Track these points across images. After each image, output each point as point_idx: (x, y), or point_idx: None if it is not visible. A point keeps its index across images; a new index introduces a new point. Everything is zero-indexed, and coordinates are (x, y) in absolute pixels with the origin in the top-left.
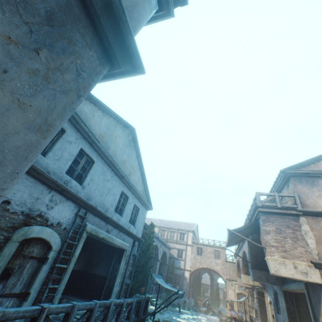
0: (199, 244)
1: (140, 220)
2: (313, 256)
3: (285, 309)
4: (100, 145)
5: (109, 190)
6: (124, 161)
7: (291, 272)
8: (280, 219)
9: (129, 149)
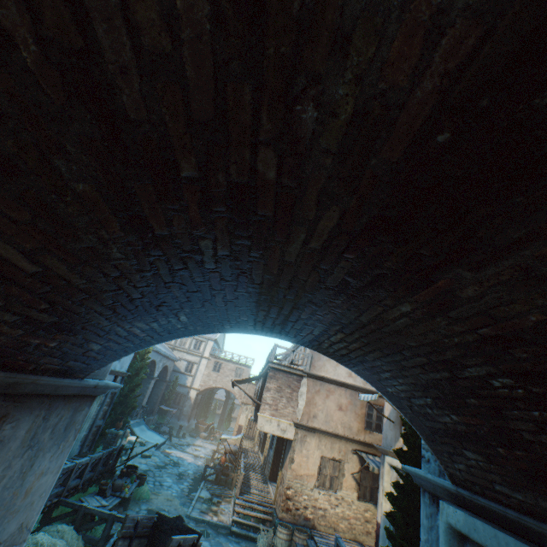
0: (219, 358)
1: None
2: (297, 416)
3: (274, 448)
4: None
5: None
6: None
7: (273, 429)
8: (286, 377)
9: None
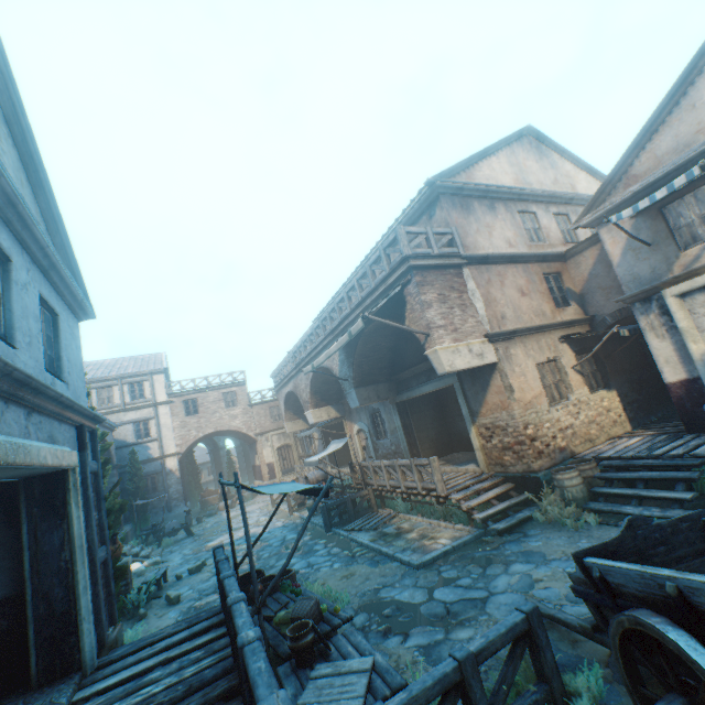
0: (188, 394)
1: (71, 358)
2: (485, 328)
3: (400, 427)
4: None
5: None
6: None
7: (467, 360)
8: (442, 277)
9: None
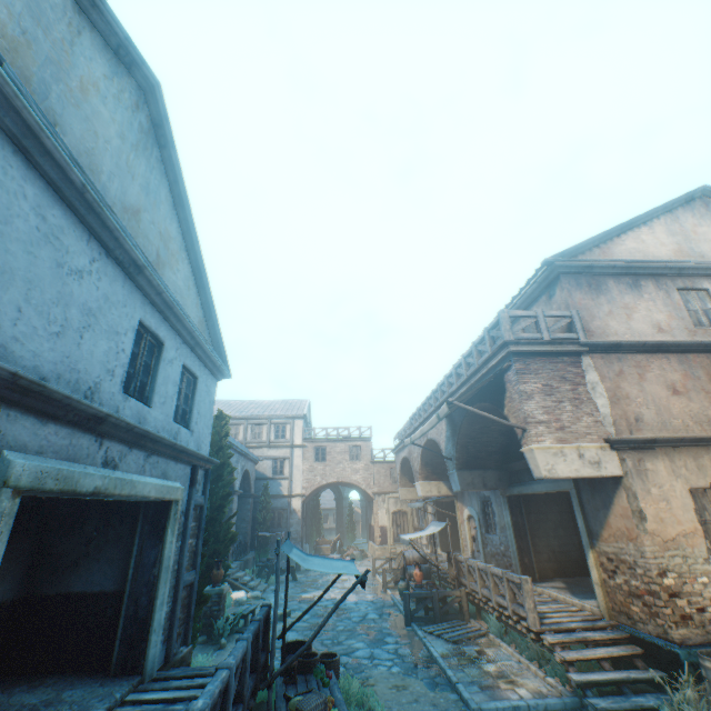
0: (319, 441)
1: (202, 410)
2: (607, 430)
3: (509, 525)
4: (6, 75)
5: (92, 314)
6: (133, 208)
7: (574, 467)
8: (550, 365)
9: (146, 167)
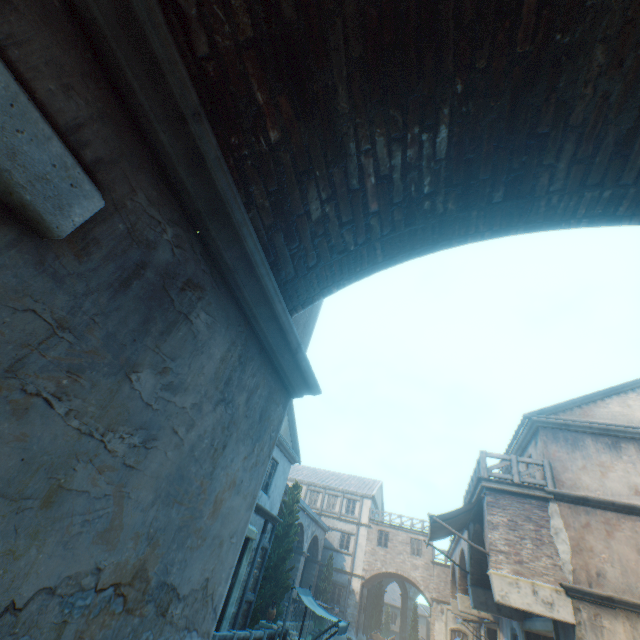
0: (383, 525)
1: (278, 483)
2: (564, 575)
3: None
4: None
5: None
6: None
7: (527, 600)
8: (518, 503)
9: None
